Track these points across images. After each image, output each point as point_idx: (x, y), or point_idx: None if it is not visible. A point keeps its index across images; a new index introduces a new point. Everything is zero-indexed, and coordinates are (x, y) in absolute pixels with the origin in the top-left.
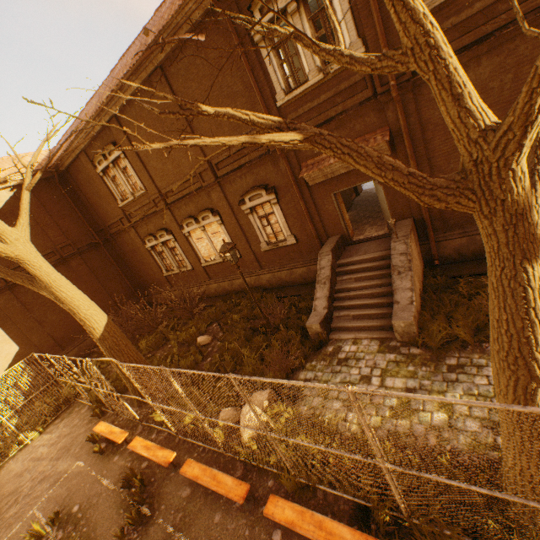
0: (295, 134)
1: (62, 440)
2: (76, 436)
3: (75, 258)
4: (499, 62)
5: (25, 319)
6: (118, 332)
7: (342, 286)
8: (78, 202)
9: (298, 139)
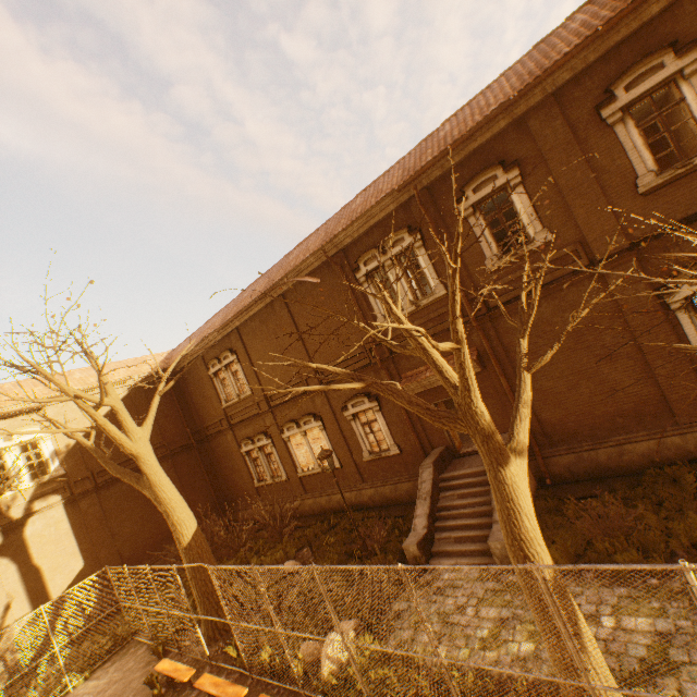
0: (360, 384)
1: (111, 686)
2: (129, 681)
3: (166, 460)
4: (556, 304)
5: (101, 528)
6: (204, 542)
7: (445, 503)
8: (183, 401)
9: (361, 386)
